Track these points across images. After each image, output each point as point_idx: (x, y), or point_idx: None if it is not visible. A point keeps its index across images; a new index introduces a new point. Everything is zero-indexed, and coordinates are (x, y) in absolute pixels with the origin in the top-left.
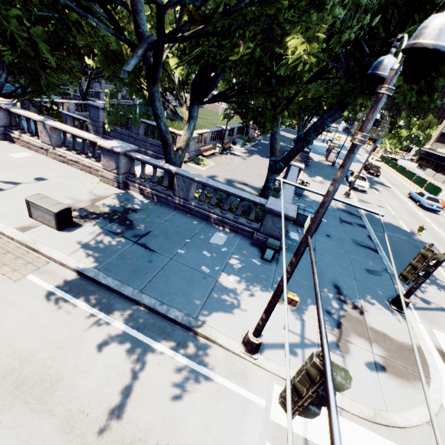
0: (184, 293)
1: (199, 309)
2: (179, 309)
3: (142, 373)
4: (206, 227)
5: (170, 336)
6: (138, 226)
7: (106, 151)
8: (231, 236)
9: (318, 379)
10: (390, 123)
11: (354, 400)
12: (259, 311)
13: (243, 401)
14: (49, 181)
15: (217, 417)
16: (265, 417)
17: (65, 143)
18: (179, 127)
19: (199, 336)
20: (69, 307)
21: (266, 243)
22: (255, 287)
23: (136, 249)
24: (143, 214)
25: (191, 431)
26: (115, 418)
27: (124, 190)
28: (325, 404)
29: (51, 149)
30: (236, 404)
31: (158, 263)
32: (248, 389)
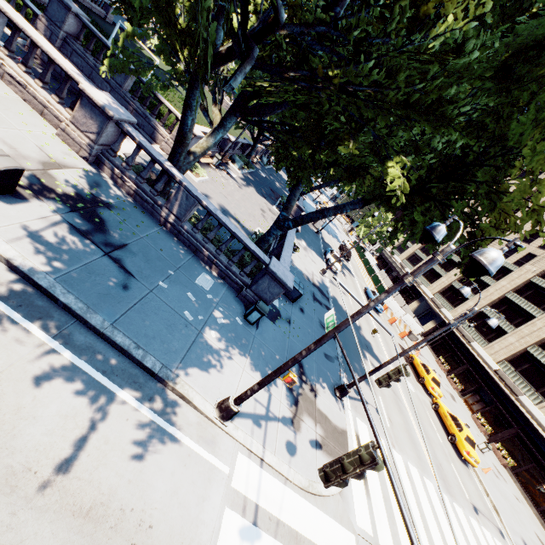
0: (163, 340)
1: (178, 362)
2: (157, 357)
3: (108, 428)
4: (193, 261)
5: (142, 388)
6: (111, 230)
7: (89, 102)
8: (218, 282)
9: (368, 463)
10: (391, 235)
11: (297, 472)
12: (235, 377)
13: (210, 467)
14: None
15: (184, 482)
16: (227, 484)
17: (9, 44)
18: (166, 96)
19: (174, 394)
20: (5, 323)
21: (257, 305)
22: (235, 349)
23: (108, 264)
24: (119, 215)
25: (158, 495)
26: (72, 479)
27: (93, 167)
28: (360, 478)
29: None
30: (203, 470)
31: (136, 292)
32: (216, 455)
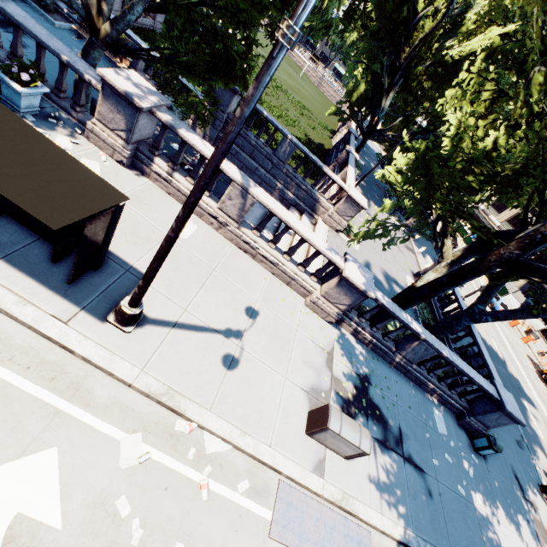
0: (471, 542)
1: None
2: None
3: None
4: (423, 399)
5: None
6: (387, 418)
7: (347, 283)
8: (443, 414)
9: None
10: None
11: None
12: (508, 544)
13: None
14: (263, 318)
15: None
16: None
17: (261, 227)
18: None
19: None
20: None
21: (493, 446)
22: (493, 506)
23: (411, 472)
24: (377, 387)
25: None
26: None
27: (335, 327)
28: None
29: (232, 225)
30: None
31: (435, 493)
32: None
